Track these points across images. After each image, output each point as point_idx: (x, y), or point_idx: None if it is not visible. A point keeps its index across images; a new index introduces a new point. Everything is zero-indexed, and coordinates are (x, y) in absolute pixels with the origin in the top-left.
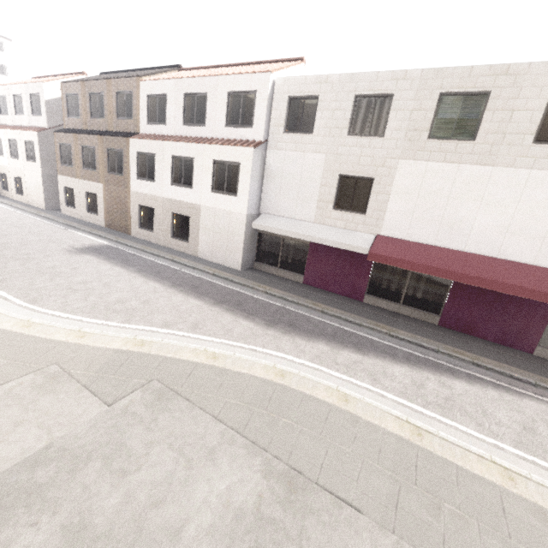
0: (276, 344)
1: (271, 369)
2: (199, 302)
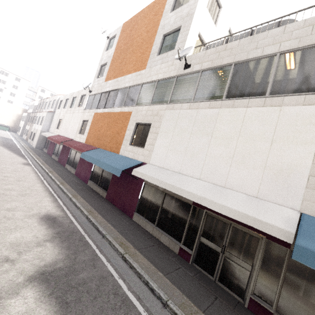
0: None
1: None
2: None
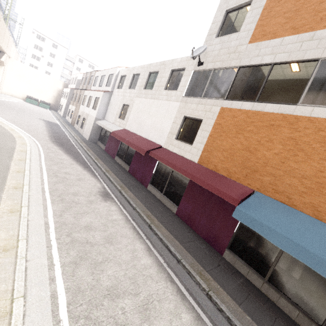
0: (41, 141)
1: (21, 136)
2: (46, 133)
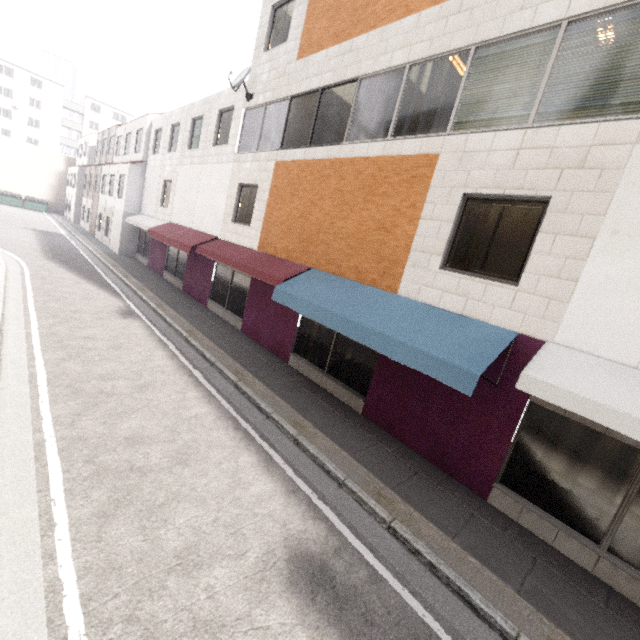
0: (27, 257)
1: None
2: (37, 247)
